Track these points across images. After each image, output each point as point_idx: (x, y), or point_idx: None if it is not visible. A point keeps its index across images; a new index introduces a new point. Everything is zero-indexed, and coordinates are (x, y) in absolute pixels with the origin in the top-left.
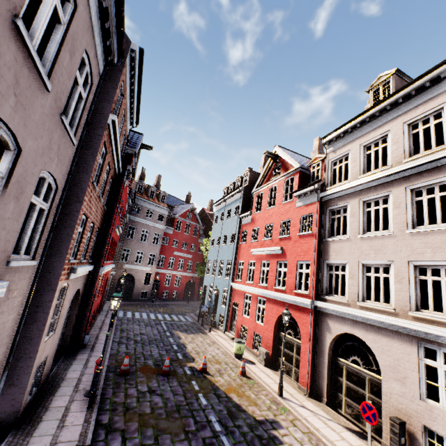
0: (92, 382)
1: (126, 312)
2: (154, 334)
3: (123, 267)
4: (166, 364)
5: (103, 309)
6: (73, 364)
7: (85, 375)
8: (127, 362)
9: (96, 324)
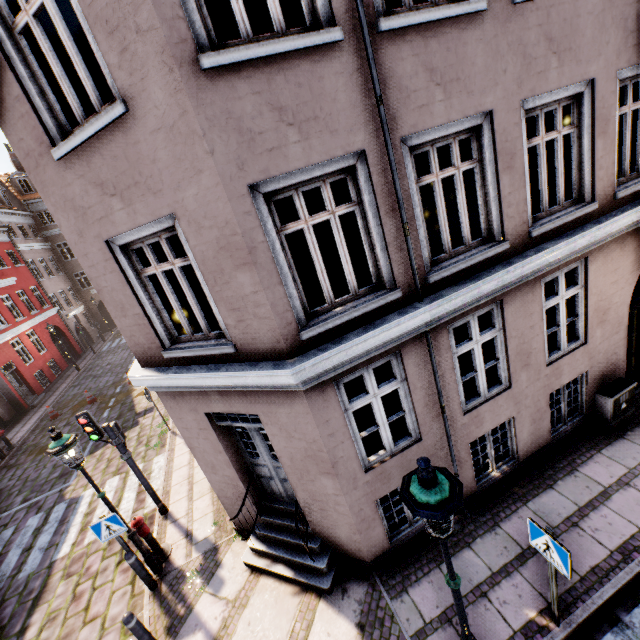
0: (5, 442)
1: (114, 341)
2: (121, 359)
3: (93, 294)
4: (87, 396)
5: (89, 349)
6: (15, 428)
7: (18, 434)
8: (51, 410)
9: (66, 374)
